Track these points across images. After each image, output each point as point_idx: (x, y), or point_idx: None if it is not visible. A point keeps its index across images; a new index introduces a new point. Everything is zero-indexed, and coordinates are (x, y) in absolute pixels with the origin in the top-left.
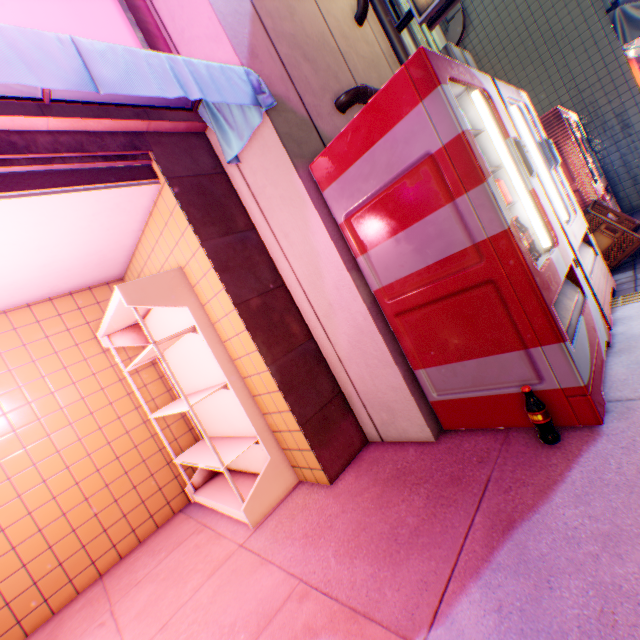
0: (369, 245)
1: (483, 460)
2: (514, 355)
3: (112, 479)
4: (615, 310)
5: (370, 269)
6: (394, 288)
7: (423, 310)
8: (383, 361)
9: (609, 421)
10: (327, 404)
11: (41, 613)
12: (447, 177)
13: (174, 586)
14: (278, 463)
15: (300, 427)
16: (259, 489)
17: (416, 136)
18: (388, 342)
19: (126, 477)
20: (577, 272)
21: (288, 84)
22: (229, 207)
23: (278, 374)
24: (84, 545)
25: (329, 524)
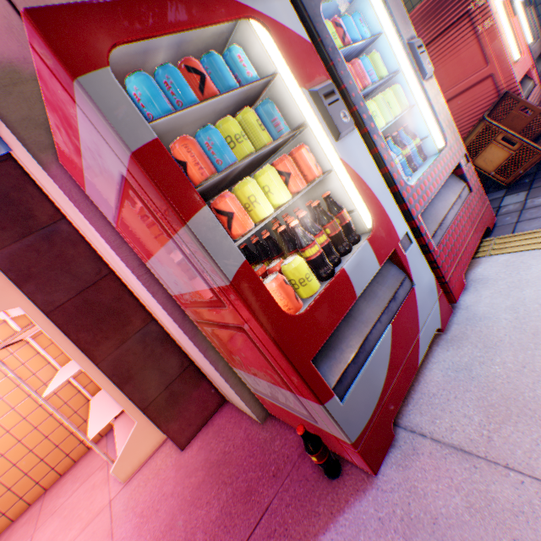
0: (145, 255)
1: (277, 474)
2: (290, 393)
3: (40, 422)
4: (479, 263)
5: (159, 276)
6: (183, 299)
7: (211, 327)
8: (202, 357)
9: (389, 465)
10: (175, 380)
11: (3, 522)
12: (153, 208)
13: (64, 530)
14: (146, 424)
15: (143, 411)
16: (127, 451)
17: (101, 149)
18: (201, 342)
19: (52, 418)
20: (408, 252)
21: (24, 34)
22: (24, 201)
23: (111, 369)
24: (27, 473)
25: (158, 507)
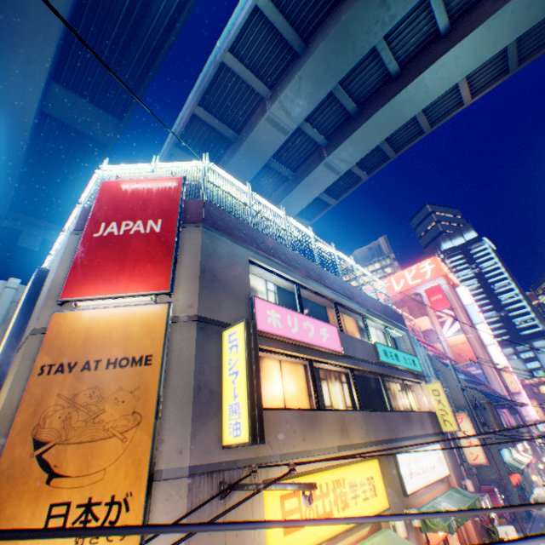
0: None
1: None
2: None
3: None
4: None
5: None
6: None
7: None
8: None
9: None
10: None
11: None
12: None
13: None
14: None
15: None
16: None
17: None
18: None
19: None
20: None
21: None
22: None
23: None
24: None
25: None
